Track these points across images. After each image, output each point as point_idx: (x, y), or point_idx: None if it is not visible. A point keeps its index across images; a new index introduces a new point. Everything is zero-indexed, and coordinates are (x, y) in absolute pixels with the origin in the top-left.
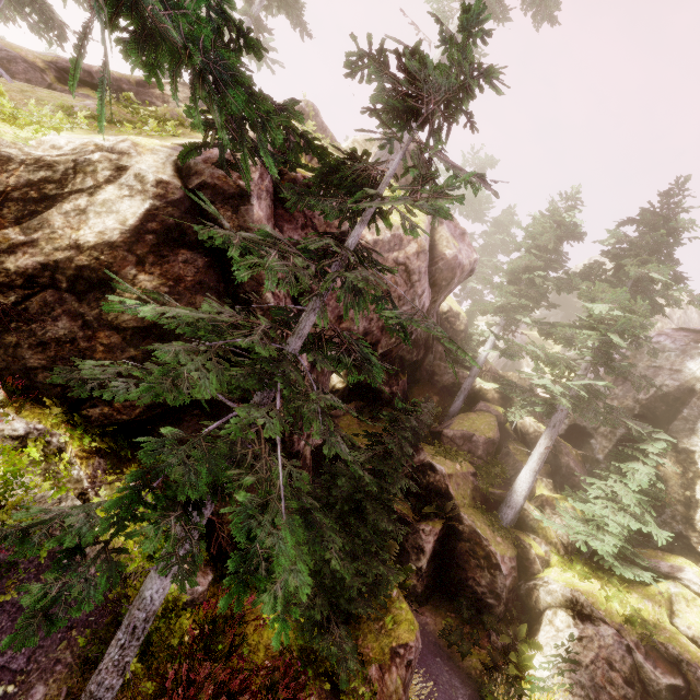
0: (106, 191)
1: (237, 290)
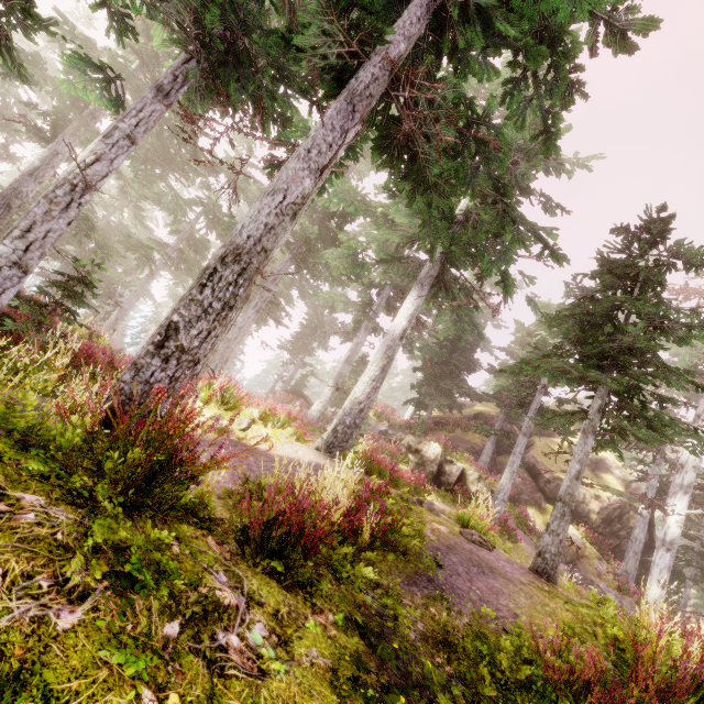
0: (631, 512)
1: (650, 531)
